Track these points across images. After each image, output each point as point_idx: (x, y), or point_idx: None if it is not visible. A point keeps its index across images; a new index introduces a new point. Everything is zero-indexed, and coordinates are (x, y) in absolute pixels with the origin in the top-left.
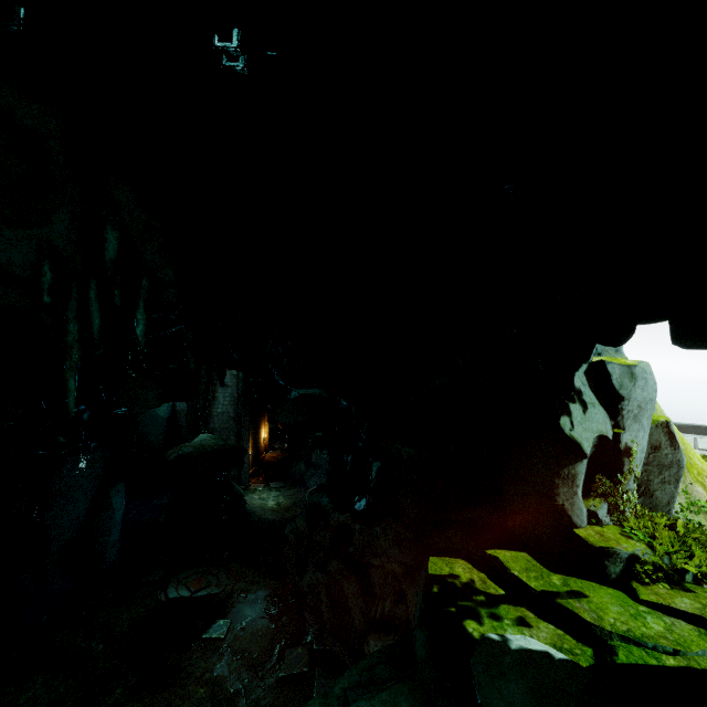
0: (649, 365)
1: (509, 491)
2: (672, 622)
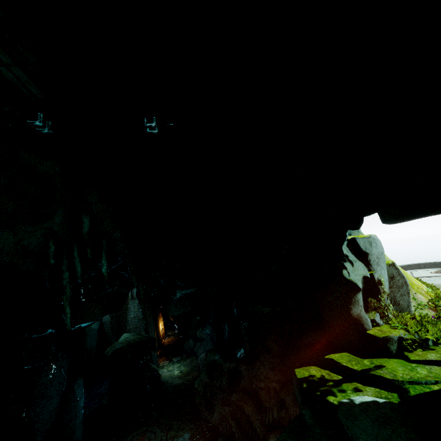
0: (375, 235)
1: (327, 319)
2: (430, 368)
